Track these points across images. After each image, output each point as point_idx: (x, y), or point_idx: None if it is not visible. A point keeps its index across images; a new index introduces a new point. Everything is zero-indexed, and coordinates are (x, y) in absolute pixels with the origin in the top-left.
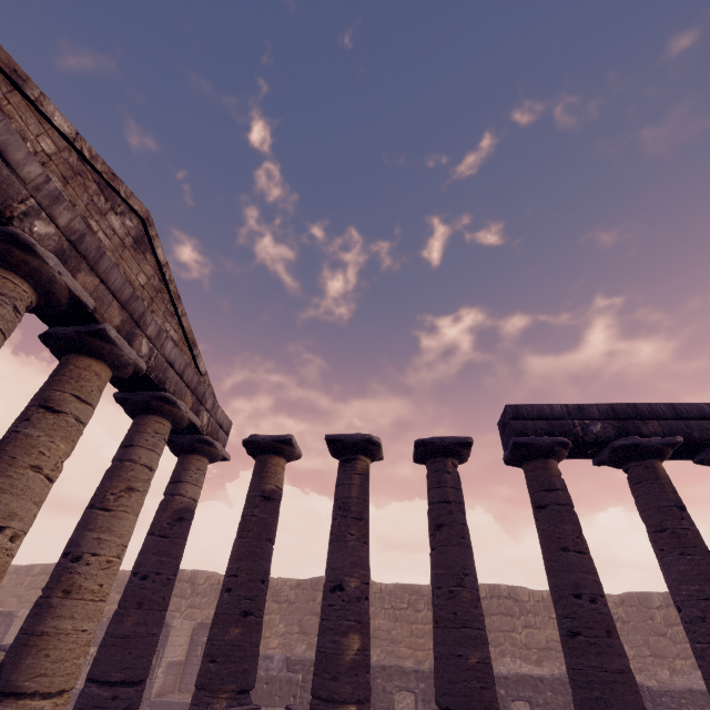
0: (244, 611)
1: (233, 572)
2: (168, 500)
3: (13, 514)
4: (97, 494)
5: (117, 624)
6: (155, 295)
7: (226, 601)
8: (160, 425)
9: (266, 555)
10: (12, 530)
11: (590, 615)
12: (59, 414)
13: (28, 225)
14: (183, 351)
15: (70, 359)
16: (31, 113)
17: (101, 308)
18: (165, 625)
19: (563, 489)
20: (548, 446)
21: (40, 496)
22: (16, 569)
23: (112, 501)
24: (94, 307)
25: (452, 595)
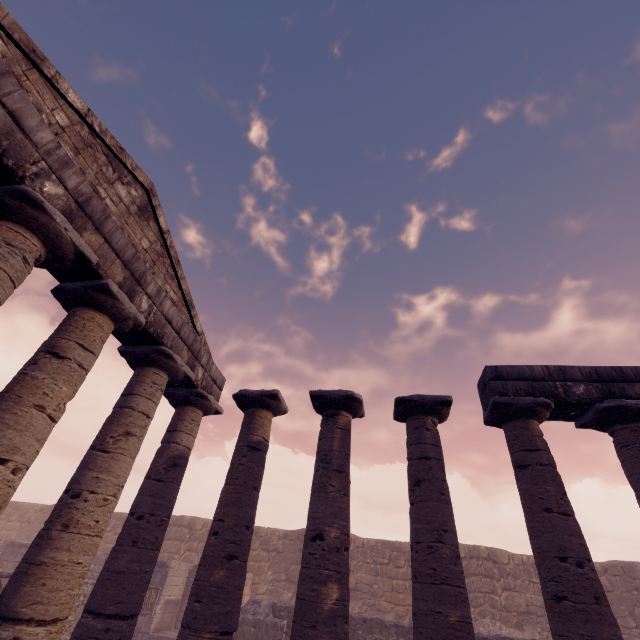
0: (229, 555)
1: (220, 517)
2: (164, 447)
3: (16, 448)
4: (98, 437)
5: (113, 559)
6: (157, 259)
7: (213, 544)
8: (157, 376)
9: (252, 502)
10: (14, 463)
11: (577, 579)
12: (63, 359)
13: (39, 185)
14: (182, 311)
15: (76, 312)
16: (48, 90)
17: (105, 265)
18: (164, 565)
19: (545, 450)
20: (529, 406)
21: (42, 433)
22: (42, 508)
23: (111, 444)
24: (98, 264)
25: (431, 550)
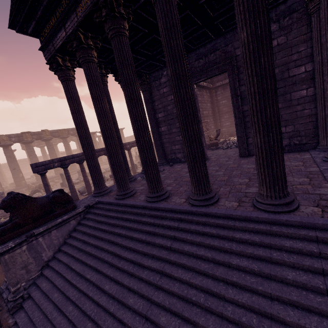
0: None
1: None
2: None
3: None
4: None
5: None
6: None
7: None
8: None
9: None
10: None
11: None
12: None
13: None
14: None
15: None
16: None
17: None
18: None
19: None
20: None
21: None
22: None
23: None
24: None
25: None
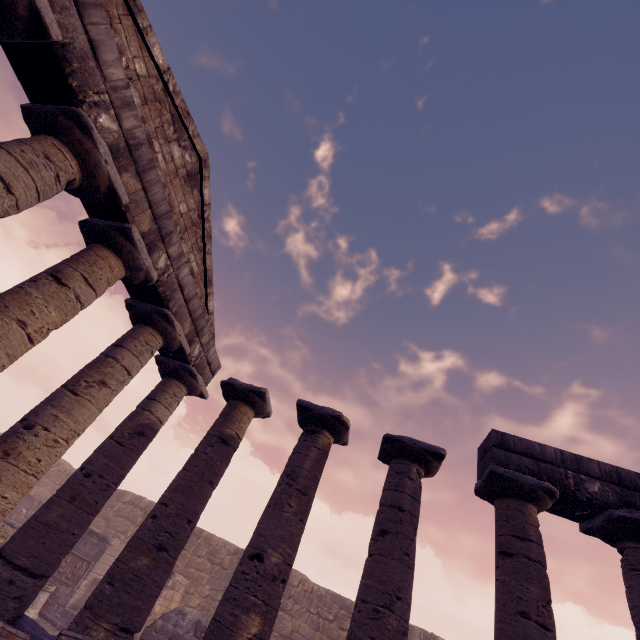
0: (160, 544)
1: (165, 501)
2: (137, 412)
3: None
4: (74, 377)
5: (45, 509)
6: (190, 226)
7: (147, 527)
8: (152, 338)
9: (202, 496)
10: None
11: None
12: (63, 286)
13: (95, 114)
14: (199, 284)
15: (94, 247)
16: (136, 38)
17: (134, 211)
18: (105, 540)
19: (537, 543)
20: (530, 487)
21: (15, 350)
22: None
23: (82, 388)
24: (129, 207)
25: (376, 615)
